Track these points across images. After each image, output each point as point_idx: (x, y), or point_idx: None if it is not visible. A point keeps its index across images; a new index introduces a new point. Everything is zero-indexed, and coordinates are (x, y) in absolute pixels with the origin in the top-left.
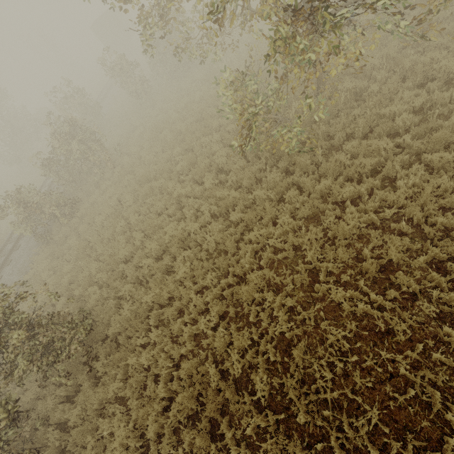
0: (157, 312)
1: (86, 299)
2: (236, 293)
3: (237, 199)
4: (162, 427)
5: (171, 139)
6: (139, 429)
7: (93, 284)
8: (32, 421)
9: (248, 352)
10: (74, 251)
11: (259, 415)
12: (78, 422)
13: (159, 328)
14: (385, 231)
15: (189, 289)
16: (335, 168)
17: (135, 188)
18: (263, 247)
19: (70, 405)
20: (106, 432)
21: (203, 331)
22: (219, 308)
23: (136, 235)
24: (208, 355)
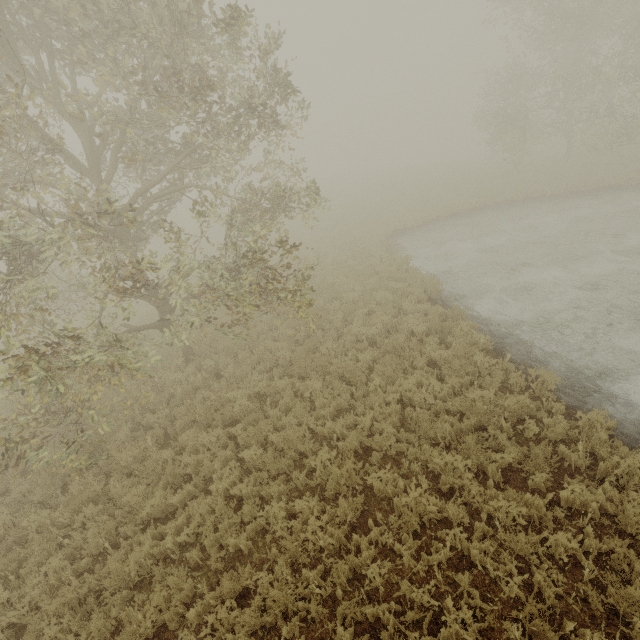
0: None
1: None
2: None
3: (13, 527)
4: None
5: None
6: None
7: None
8: None
9: None
10: None
11: None
12: None
13: None
14: (183, 565)
15: None
16: (156, 469)
17: None
18: (6, 628)
19: None
20: None
21: None
22: None
23: None
24: None
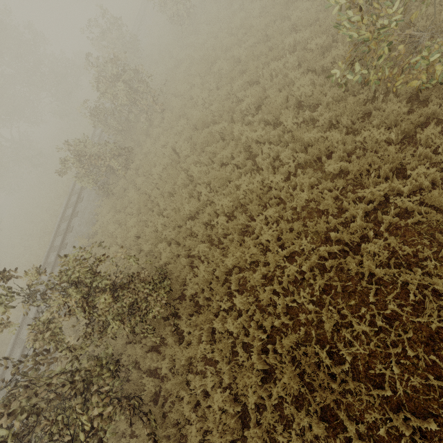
0: (237, 276)
1: (156, 254)
2: (344, 264)
3: (334, 143)
4: (259, 397)
5: (227, 71)
6: (233, 394)
7: (160, 240)
8: (124, 363)
9: (373, 340)
10: (134, 204)
11: (396, 416)
12: (169, 374)
13: (244, 294)
14: None
15: (277, 255)
16: None
17: (189, 135)
18: (378, 207)
19: (156, 354)
20: (199, 390)
21: (297, 303)
22: (322, 281)
23: (201, 189)
24: (307, 331)
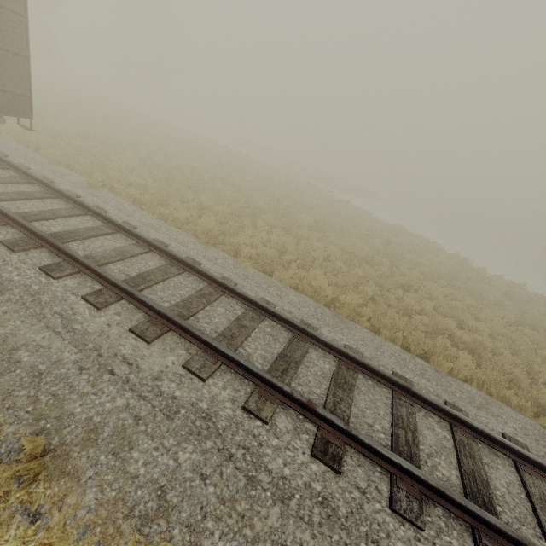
0: None
1: None
2: None
3: None
4: None
5: None
6: None
7: None
8: None
9: None
10: None
11: None
12: None
13: None
14: None
15: None
16: None
17: None
18: None
19: None
20: None
21: None
22: None
23: None
24: None
